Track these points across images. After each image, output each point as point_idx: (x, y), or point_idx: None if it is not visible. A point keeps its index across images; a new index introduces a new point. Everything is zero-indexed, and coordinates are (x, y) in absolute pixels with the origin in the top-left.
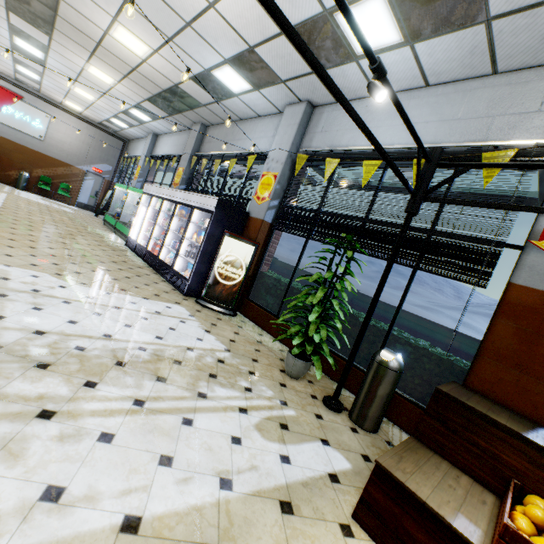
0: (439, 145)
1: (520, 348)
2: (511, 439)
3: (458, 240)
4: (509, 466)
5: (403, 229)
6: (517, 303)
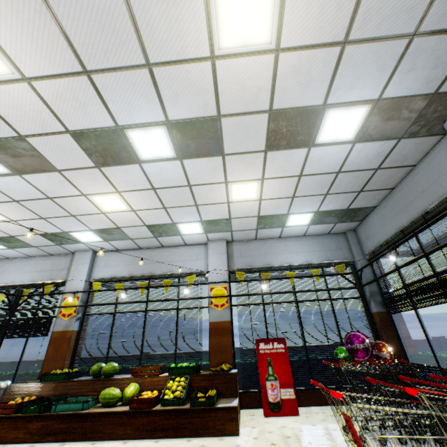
0: (33, 282)
1: (55, 354)
2: (30, 385)
3: (40, 320)
4: (28, 394)
5: (7, 324)
6: (54, 338)
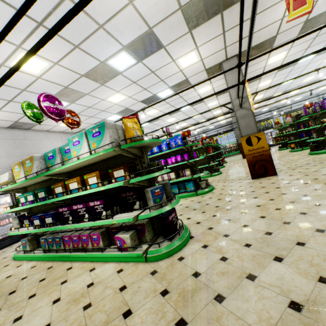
0: None
1: None
2: None
3: None
4: None
5: None
6: None
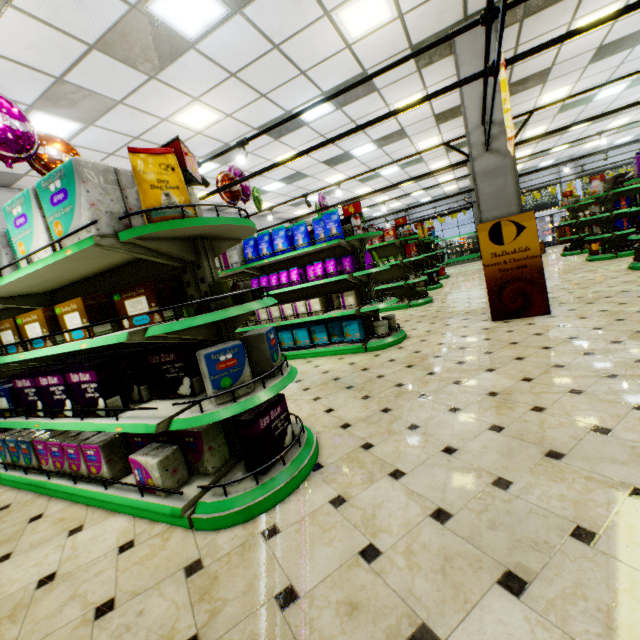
0: None
1: None
2: None
3: None
4: None
5: None
6: None
